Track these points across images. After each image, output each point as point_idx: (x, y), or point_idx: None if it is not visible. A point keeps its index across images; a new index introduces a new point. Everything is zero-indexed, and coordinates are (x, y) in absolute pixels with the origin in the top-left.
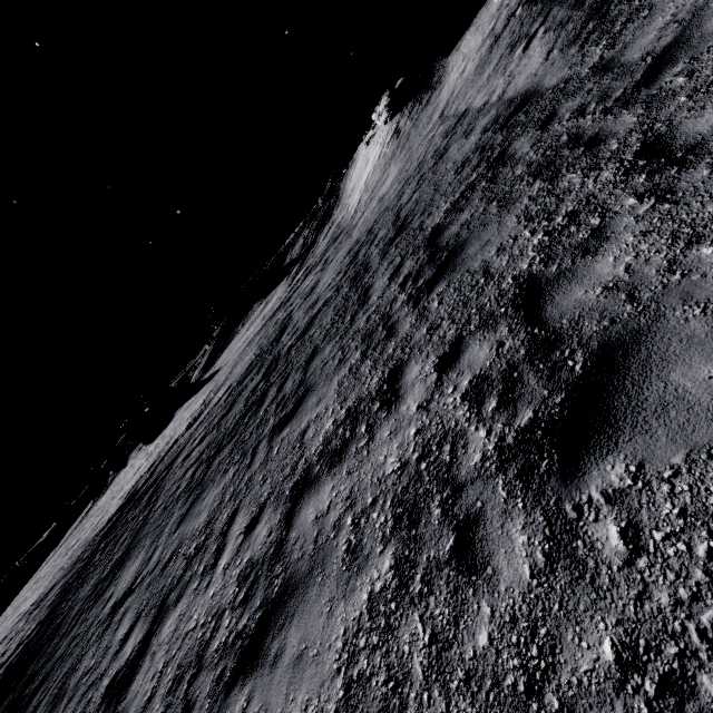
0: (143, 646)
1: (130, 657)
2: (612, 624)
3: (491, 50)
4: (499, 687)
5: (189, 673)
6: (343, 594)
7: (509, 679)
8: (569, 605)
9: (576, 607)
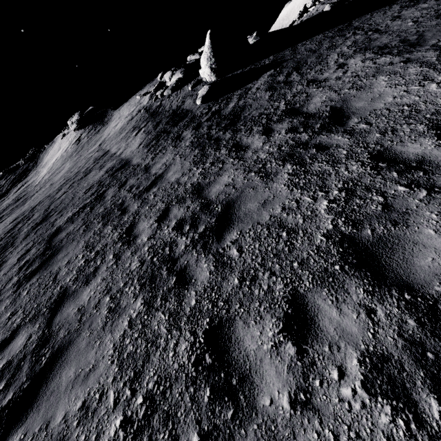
0: None
1: None
2: None
3: (128, 123)
4: None
5: None
6: None
7: None
8: None
9: None
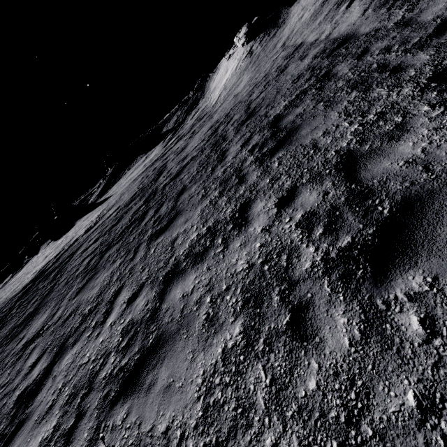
0: (46, 371)
1: (37, 378)
2: (414, 381)
3: (323, 5)
4: (325, 418)
5: (82, 392)
6: (203, 347)
7: (333, 413)
8: (380, 366)
9: (386, 368)
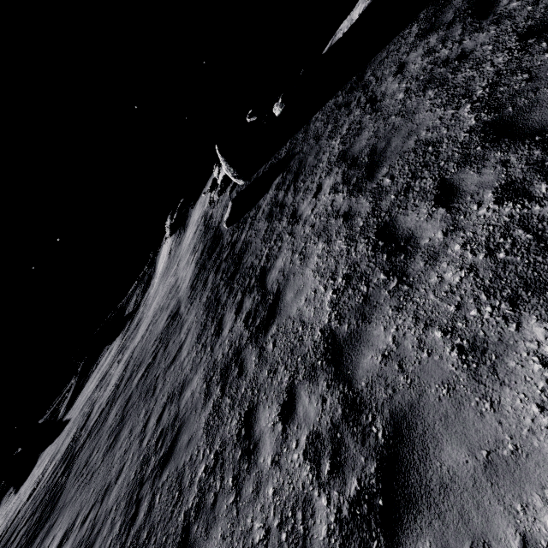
0: None
1: None
2: None
3: (193, 237)
4: None
5: None
6: None
7: None
8: None
9: None
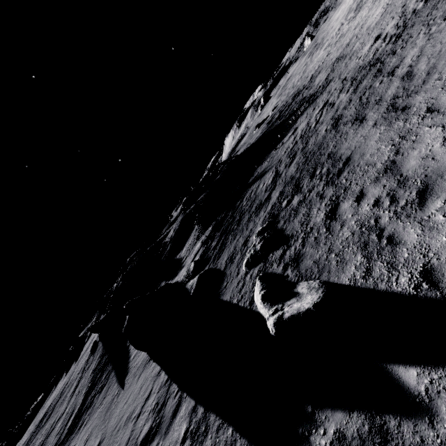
0: None
1: None
2: None
3: None
4: None
5: None
6: None
7: None
8: None
9: None
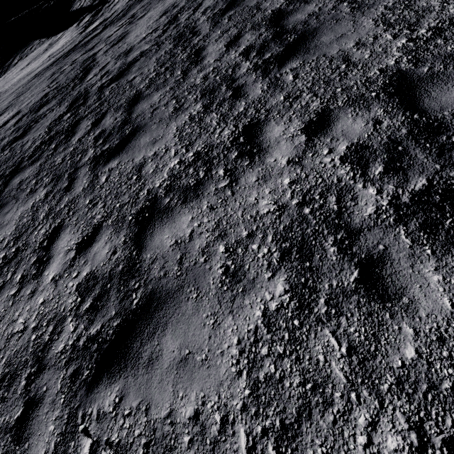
0: None
1: None
2: None
3: None
4: (437, 390)
5: (27, 371)
6: (229, 310)
7: (447, 384)
8: None
9: None
